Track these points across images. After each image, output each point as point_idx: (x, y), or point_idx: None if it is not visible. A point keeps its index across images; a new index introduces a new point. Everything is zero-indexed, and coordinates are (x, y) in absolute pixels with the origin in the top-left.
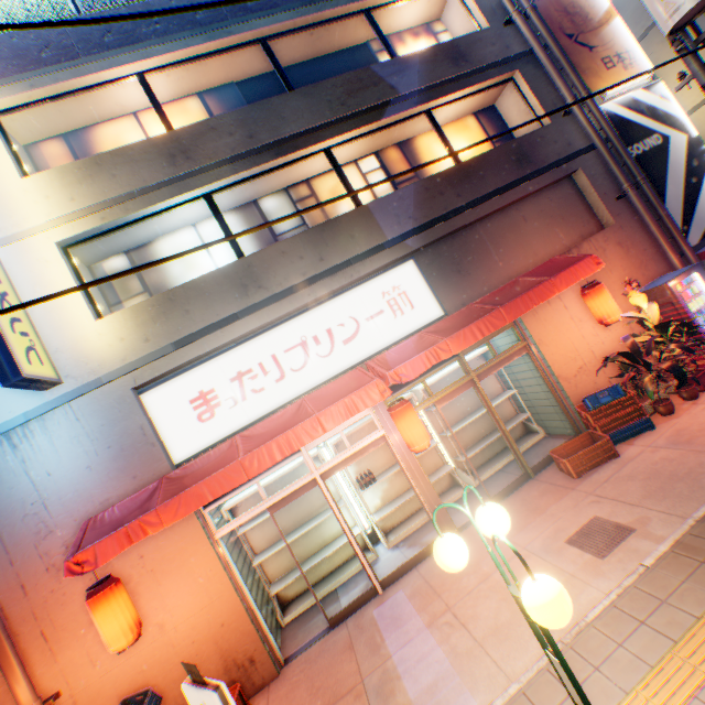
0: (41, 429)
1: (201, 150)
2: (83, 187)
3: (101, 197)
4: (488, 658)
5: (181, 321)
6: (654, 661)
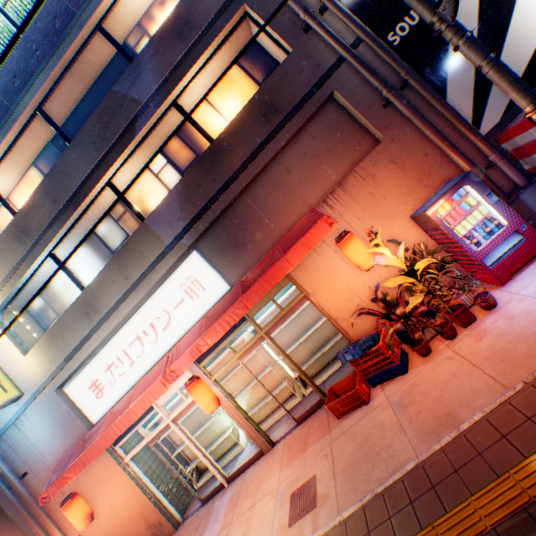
0: (26, 418)
1: (32, 226)
2: None
3: None
4: None
5: (63, 345)
6: None
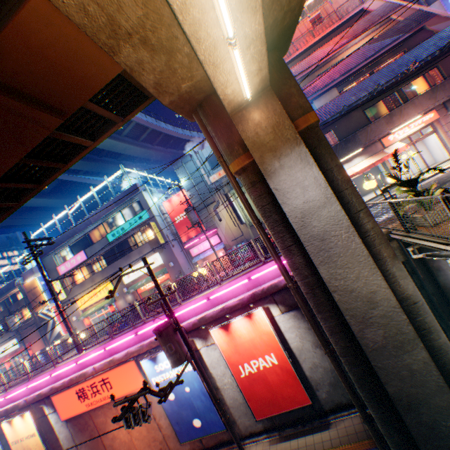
0: None
1: None
2: None
3: None
4: None
5: None
6: None
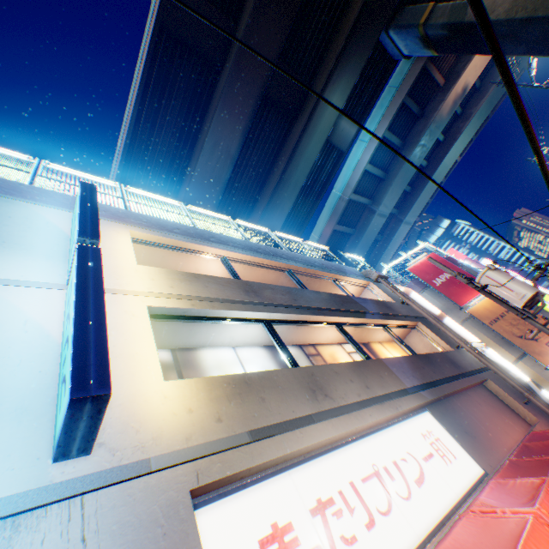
0: None
1: (265, 294)
2: (182, 283)
3: (194, 292)
4: None
5: (256, 406)
6: None
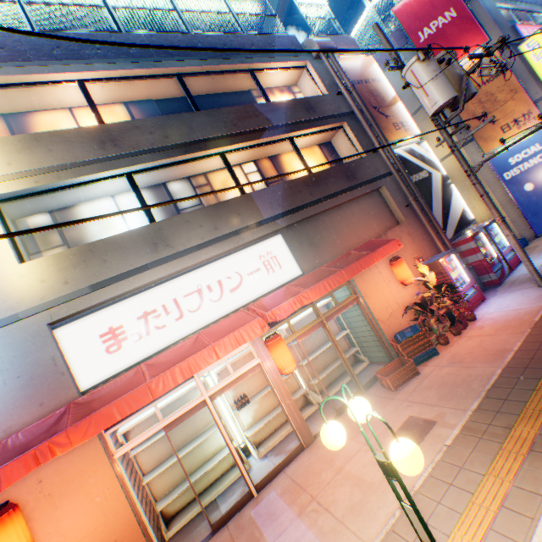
0: None
1: (126, 141)
2: (21, 155)
3: (37, 165)
4: (349, 531)
5: (99, 268)
6: (462, 509)
